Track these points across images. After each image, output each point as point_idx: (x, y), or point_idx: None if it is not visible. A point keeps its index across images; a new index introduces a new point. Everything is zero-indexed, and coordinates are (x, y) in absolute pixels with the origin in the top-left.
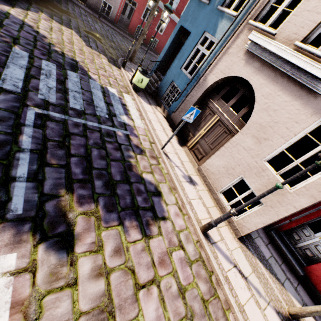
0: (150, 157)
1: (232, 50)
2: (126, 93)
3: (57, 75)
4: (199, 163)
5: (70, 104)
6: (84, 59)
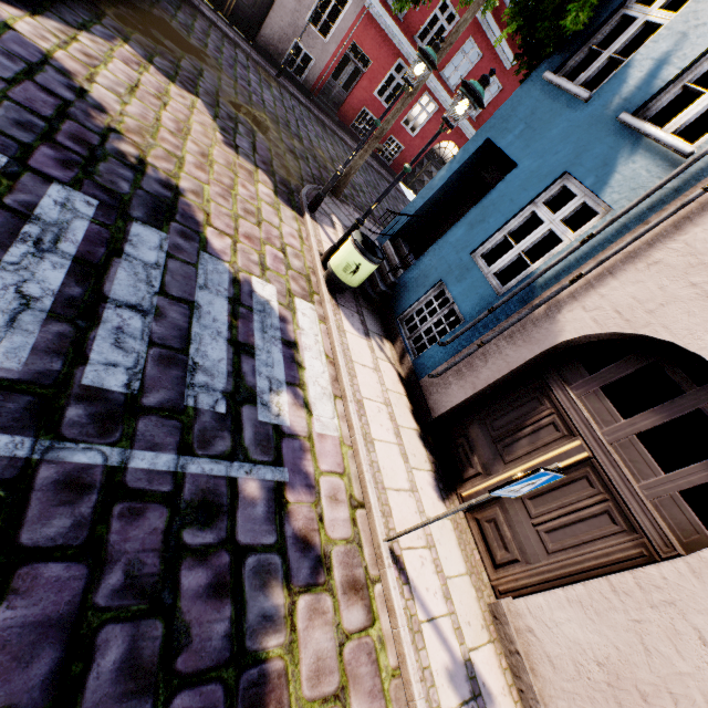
0: (343, 589)
1: (667, 255)
2: (304, 297)
3: (87, 241)
4: (497, 579)
5: (90, 368)
6: (203, 185)
